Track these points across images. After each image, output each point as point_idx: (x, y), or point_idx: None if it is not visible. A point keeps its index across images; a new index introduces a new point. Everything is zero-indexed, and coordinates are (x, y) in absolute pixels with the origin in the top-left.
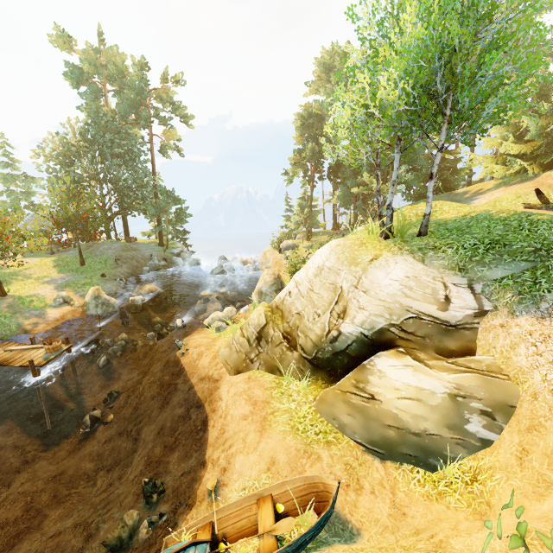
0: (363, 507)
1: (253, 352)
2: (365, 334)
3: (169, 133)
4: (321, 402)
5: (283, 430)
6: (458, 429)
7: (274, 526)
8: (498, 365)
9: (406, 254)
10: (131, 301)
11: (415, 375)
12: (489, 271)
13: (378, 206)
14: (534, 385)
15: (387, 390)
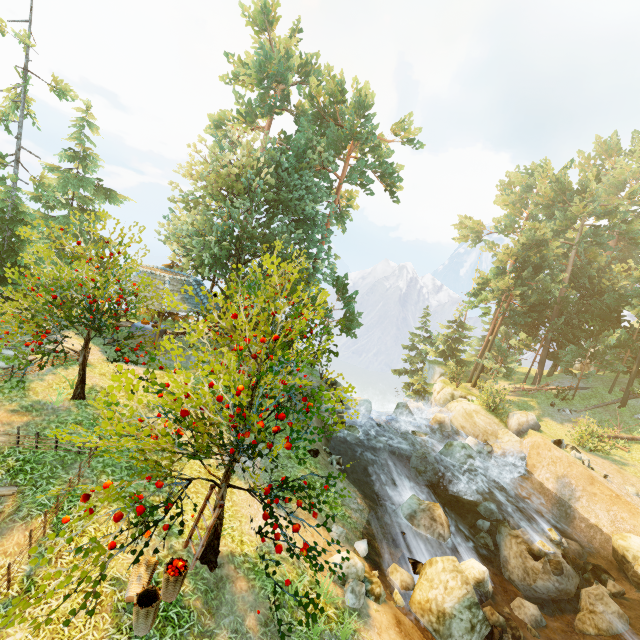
0: None
1: None
2: None
3: (350, 196)
4: None
5: None
6: None
7: None
8: None
9: None
10: (480, 582)
11: None
12: None
13: None
14: None
15: None
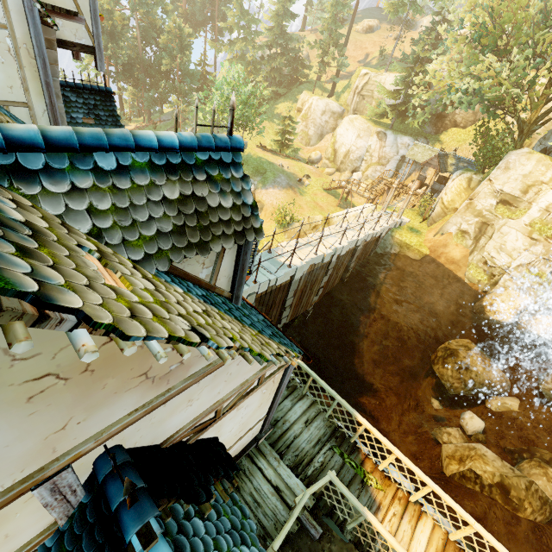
0: None
1: None
2: None
3: None
4: None
5: None
6: None
7: None
8: (260, 201)
9: None
10: None
11: None
12: (256, 179)
13: None
14: (266, 203)
15: None
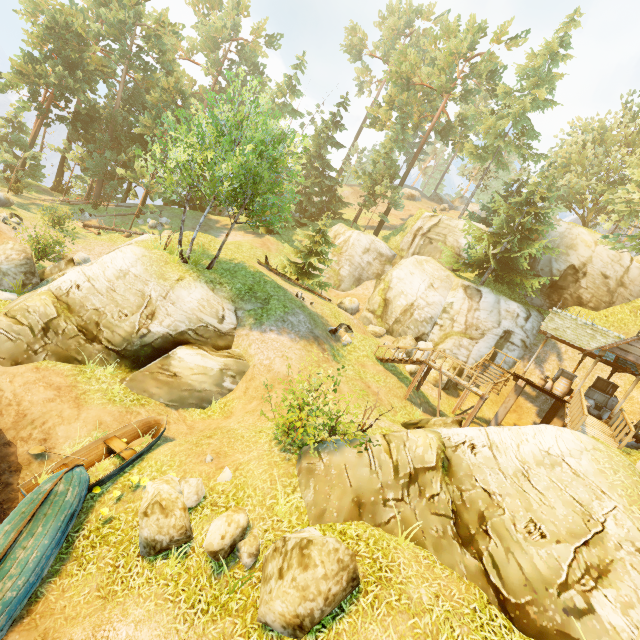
0: (173, 429)
1: (37, 343)
2: (171, 334)
3: None
4: (132, 381)
5: (102, 403)
6: (221, 385)
7: (129, 445)
8: (242, 354)
9: (203, 283)
10: None
11: (203, 359)
12: (245, 305)
13: (180, 233)
14: (255, 362)
15: (185, 369)
